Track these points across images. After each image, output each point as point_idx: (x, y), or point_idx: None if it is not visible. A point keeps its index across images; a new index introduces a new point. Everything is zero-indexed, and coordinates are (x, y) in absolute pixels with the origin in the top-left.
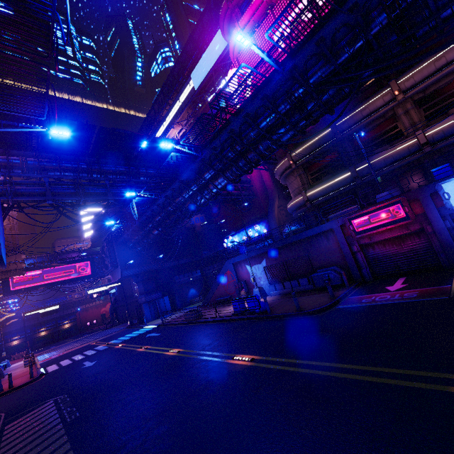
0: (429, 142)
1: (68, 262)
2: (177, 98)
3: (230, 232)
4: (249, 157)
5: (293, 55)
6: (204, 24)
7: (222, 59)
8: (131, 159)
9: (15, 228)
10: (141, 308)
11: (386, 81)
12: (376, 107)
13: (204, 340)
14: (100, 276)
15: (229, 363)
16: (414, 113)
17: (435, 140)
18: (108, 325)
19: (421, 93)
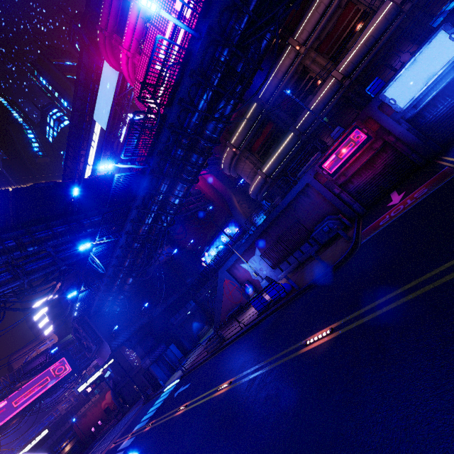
0: (345, 76)
1: (37, 371)
2: (89, 145)
3: (203, 249)
4: (199, 148)
5: (204, 16)
6: (86, 65)
7: (119, 92)
8: (67, 214)
9: None
10: (150, 373)
11: (283, 42)
12: (286, 67)
13: (250, 354)
14: (84, 367)
15: (307, 351)
16: (320, 59)
17: (349, 72)
18: (118, 417)
19: (317, 41)
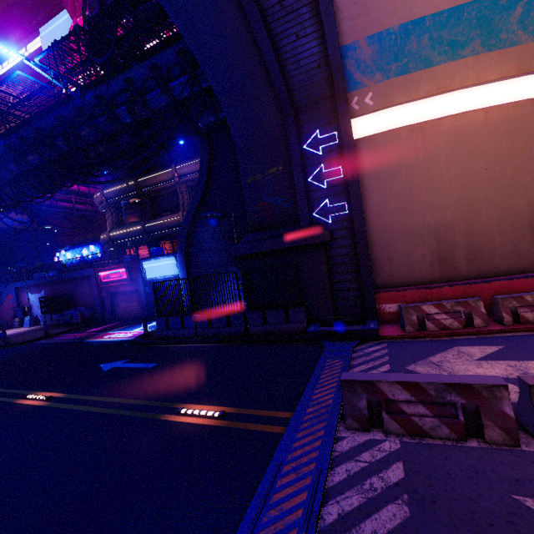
0: None
1: None
2: (18, 48)
3: (65, 245)
4: (1, 194)
5: (3, 137)
6: None
7: None
8: None
9: None
10: None
11: (175, 160)
12: (164, 179)
13: None
14: None
15: None
16: (186, 196)
17: None
18: None
19: (193, 182)
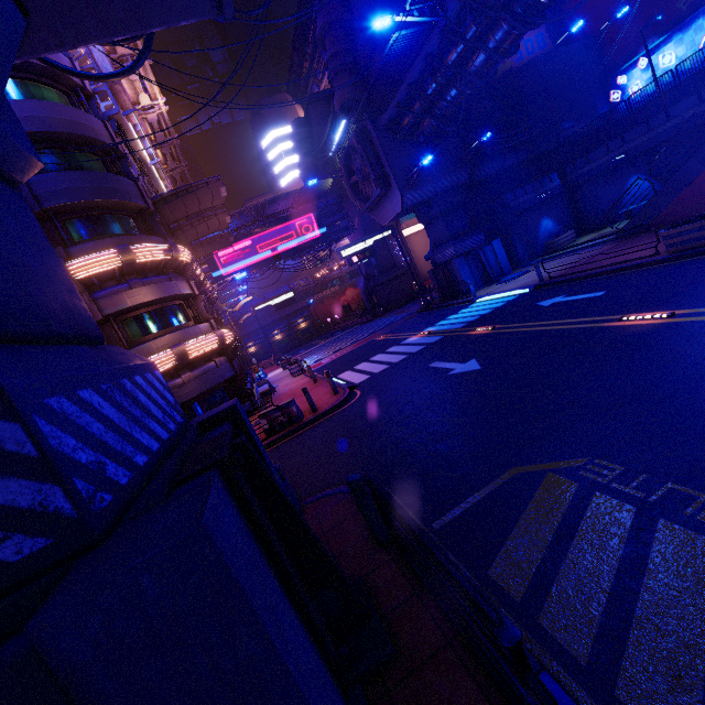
0: None
1: (282, 219)
2: None
3: (637, 47)
4: None
5: None
6: None
7: None
8: None
9: (187, 175)
10: (448, 271)
11: None
12: None
13: None
14: (334, 239)
15: None
16: None
17: None
18: (364, 318)
19: None
